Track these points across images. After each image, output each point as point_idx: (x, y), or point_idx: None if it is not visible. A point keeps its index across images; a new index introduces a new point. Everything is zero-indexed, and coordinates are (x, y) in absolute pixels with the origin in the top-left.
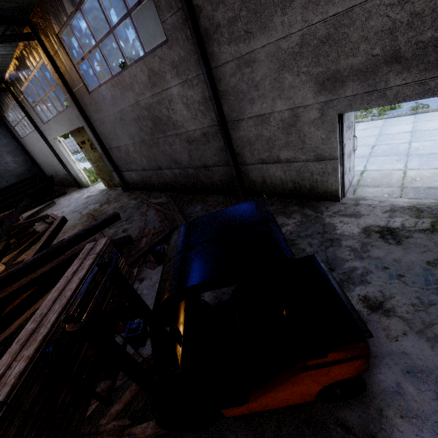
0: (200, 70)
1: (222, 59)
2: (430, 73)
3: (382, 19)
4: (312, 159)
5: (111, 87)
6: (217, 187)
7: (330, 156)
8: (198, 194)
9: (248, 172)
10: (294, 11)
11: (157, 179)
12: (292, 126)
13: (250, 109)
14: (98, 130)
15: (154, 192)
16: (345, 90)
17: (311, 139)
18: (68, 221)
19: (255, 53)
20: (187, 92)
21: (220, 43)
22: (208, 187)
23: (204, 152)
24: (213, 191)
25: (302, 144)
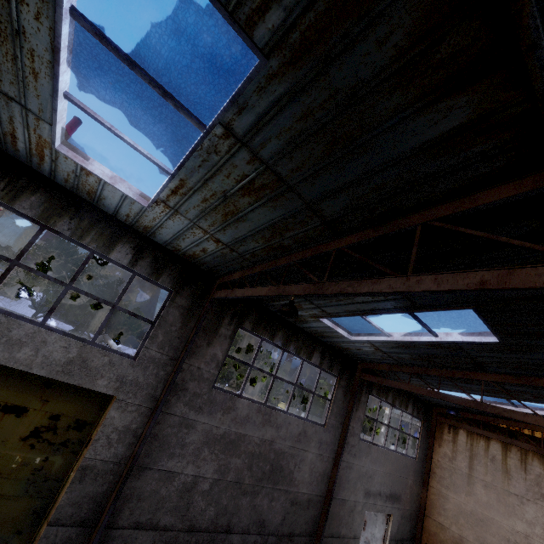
0: (331, 454)
1: (342, 458)
2: (384, 503)
3: (380, 479)
4: (352, 537)
5: (256, 410)
6: None
7: (358, 535)
8: None
9: None
10: (367, 459)
11: None
12: (352, 511)
13: (341, 493)
14: (156, 427)
15: None
16: (370, 500)
17: (356, 522)
18: None
19: (354, 465)
20: (317, 462)
21: (345, 450)
22: None
23: (299, 518)
24: None
25: (352, 524)
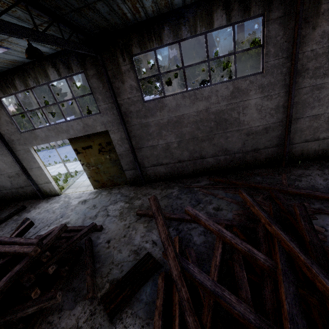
0: (282, 90)
1: (301, 85)
2: None
3: None
4: None
5: (181, 98)
6: (259, 163)
7: None
8: (238, 172)
9: (291, 149)
10: None
11: (193, 167)
12: None
13: (310, 112)
14: (132, 133)
15: (183, 179)
16: None
17: None
18: (104, 226)
19: (325, 84)
20: (264, 102)
21: (305, 77)
22: (250, 165)
23: (259, 140)
24: (254, 167)
25: None
